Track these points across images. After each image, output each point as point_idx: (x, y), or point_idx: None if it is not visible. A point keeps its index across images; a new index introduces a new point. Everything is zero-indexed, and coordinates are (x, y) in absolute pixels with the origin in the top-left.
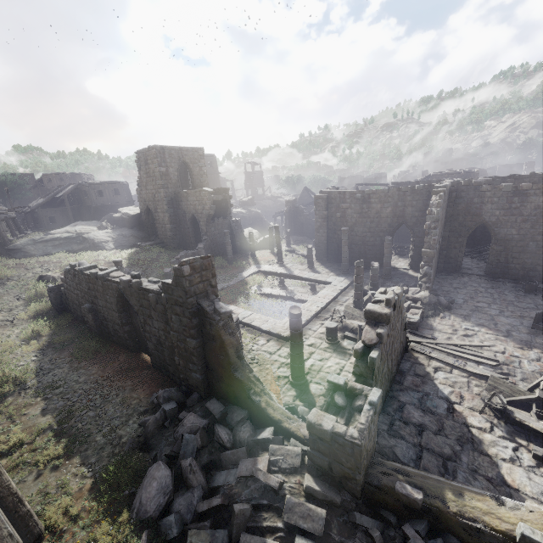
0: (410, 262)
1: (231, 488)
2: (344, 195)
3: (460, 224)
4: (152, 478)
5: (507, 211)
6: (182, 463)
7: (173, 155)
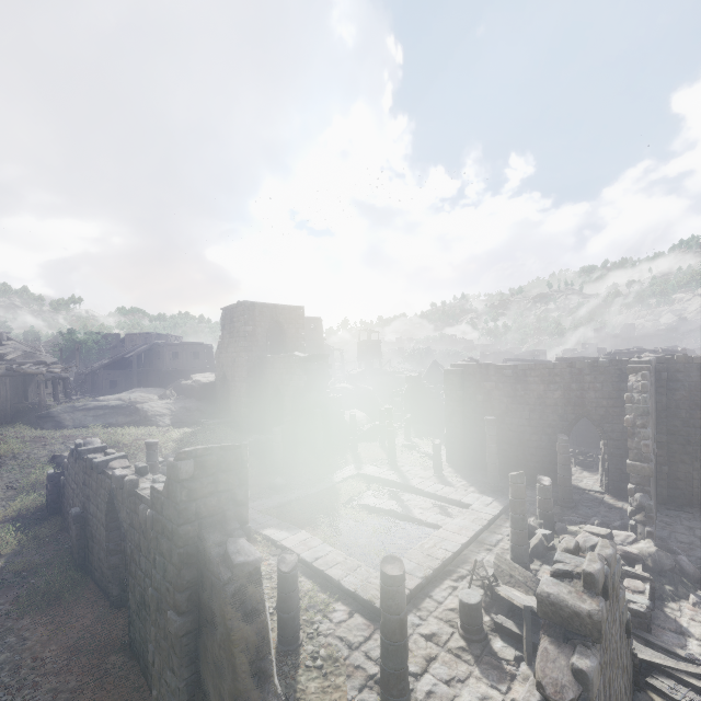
0: (604, 480)
1: None
2: (486, 370)
3: (684, 422)
4: None
5: None
6: None
7: (265, 313)
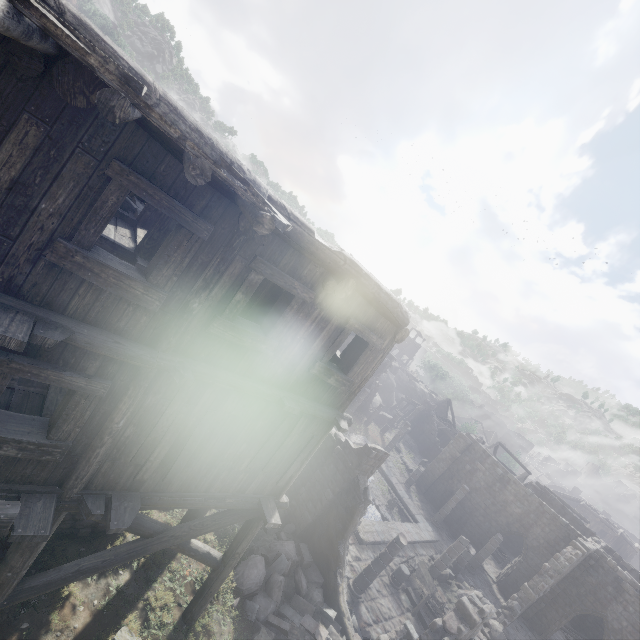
0: (501, 577)
1: (294, 626)
2: (486, 457)
3: (578, 594)
4: (255, 565)
5: (636, 633)
6: (276, 574)
7: None
